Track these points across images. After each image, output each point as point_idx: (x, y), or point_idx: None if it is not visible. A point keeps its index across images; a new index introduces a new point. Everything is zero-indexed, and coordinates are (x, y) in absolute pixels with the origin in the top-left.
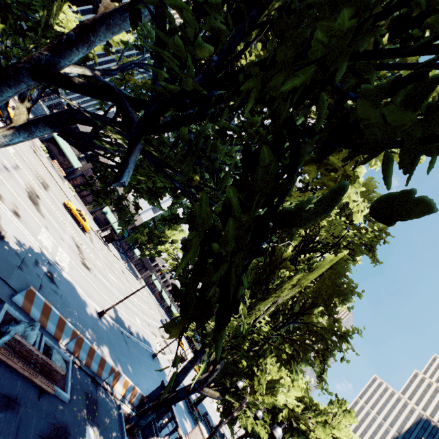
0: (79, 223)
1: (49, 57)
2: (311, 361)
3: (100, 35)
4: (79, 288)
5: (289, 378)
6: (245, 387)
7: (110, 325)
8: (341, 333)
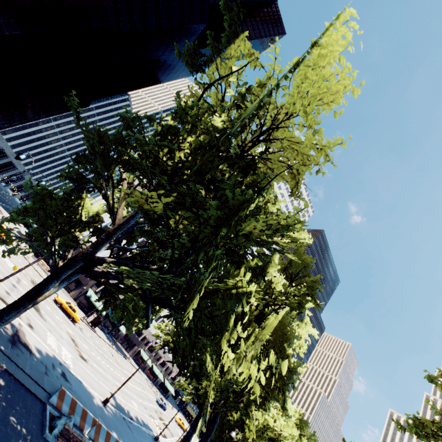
0: (70, 315)
1: (92, 251)
2: (277, 397)
3: (117, 234)
4: (84, 381)
5: (272, 419)
6: (239, 438)
7: (113, 412)
8: (291, 369)
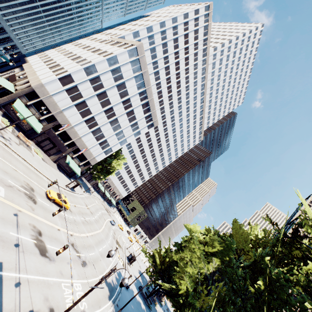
0: (62, 206)
1: None
2: None
3: None
4: (95, 310)
5: None
6: None
7: None
8: None
